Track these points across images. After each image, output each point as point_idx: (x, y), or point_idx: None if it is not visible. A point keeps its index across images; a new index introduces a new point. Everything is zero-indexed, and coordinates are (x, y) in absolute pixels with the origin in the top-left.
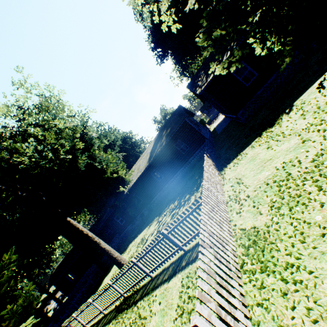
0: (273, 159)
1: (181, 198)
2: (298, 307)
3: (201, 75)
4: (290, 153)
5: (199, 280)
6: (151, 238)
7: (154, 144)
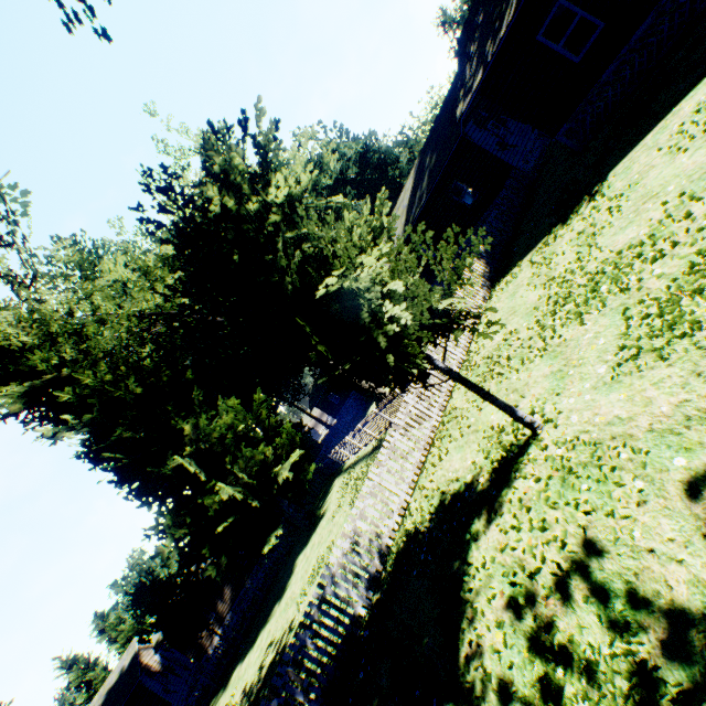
0: (515, 315)
1: None
2: (435, 473)
3: (476, 33)
4: (523, 318)
5: (379, 454)
6: None
7: (412, 186)
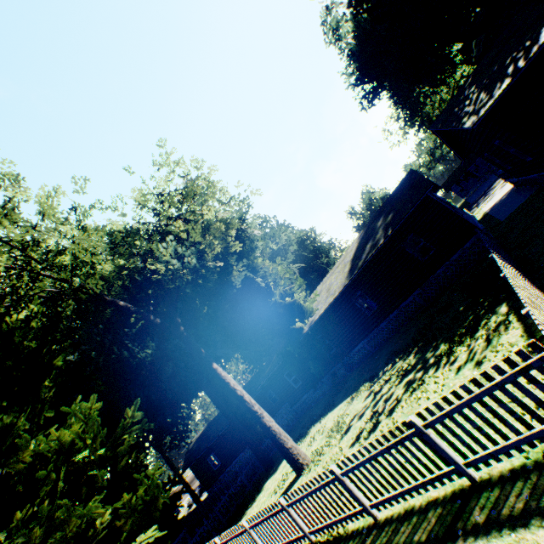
0: None
1: (425, 350)
2: None
3: (470, 94)
4: None
5: None
6: (359, 424)
7: (357, 245)
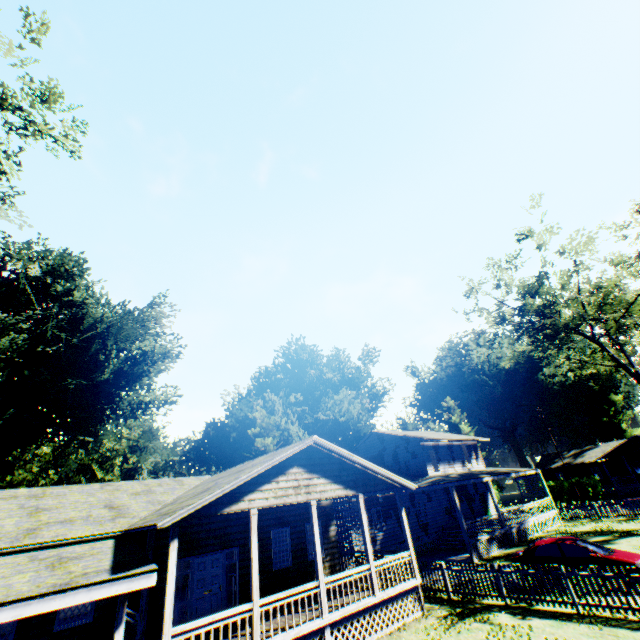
0: None
1: None
2: None
3: None
4: None
5: None
6: None
7: None
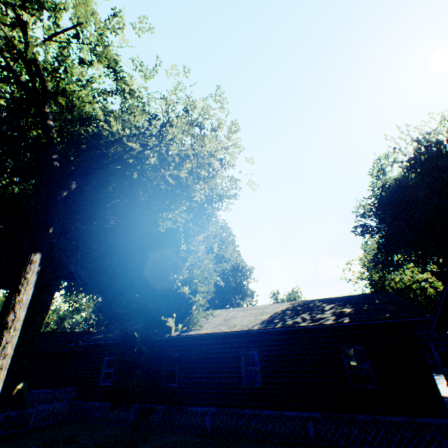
0: None
1: None
2: None
3: None
4: None
5: None
6: None
7: (288, 307)
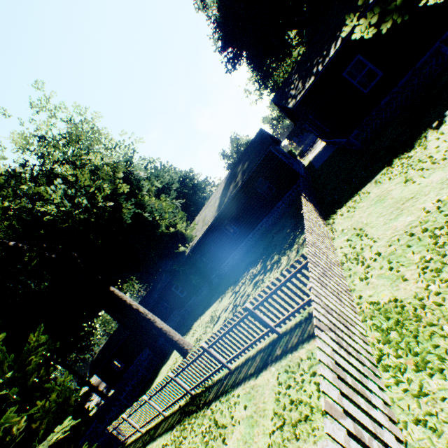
0: (418, 197)
1: (266, 260)
2: None
3: (294, 80)
4: None
5: (322, 382)
6: (225, 315)
7: (224, 185)
